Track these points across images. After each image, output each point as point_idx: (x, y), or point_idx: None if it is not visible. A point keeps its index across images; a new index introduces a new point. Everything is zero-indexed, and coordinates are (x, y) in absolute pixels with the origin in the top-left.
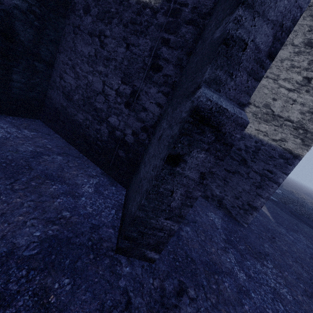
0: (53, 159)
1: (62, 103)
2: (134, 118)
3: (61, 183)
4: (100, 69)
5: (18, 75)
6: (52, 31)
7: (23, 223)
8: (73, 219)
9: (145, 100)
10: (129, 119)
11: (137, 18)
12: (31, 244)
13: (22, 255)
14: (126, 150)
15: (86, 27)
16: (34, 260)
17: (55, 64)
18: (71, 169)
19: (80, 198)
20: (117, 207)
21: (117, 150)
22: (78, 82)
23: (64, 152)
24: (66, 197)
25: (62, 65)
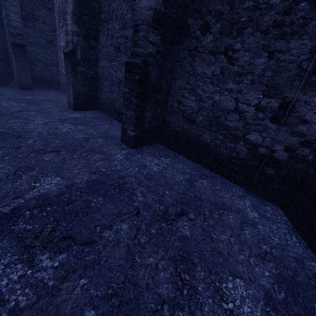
0: (202, 185)
1: (182, 126)
2: (286, 132)
3: (230, 211)
4: (229, 87)
5: (148, 111)
6: (169, 62)
7: (248, 262)
8: (274, 253)
9: (304, 111)
10: (279, 134)
11: (285, 19)
12: (273, 286)
13: (278, 299)
14: (276, 167)
15: (206, 47)
16: (291, 305)
17: (170, 91)
18: (222, 193)
19: (257, 226)
20: (292, 232)
21: (262, 167)
22: (201, 104)
23: (201, 174)
24: (247, 227)
25: (179, 91)
